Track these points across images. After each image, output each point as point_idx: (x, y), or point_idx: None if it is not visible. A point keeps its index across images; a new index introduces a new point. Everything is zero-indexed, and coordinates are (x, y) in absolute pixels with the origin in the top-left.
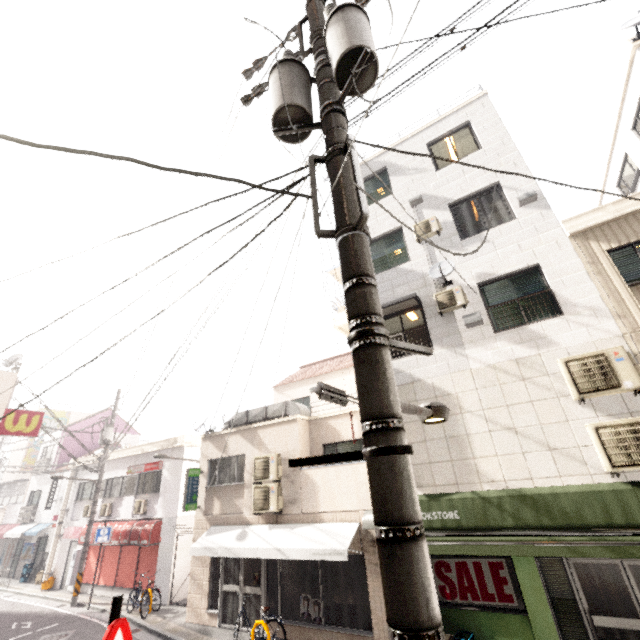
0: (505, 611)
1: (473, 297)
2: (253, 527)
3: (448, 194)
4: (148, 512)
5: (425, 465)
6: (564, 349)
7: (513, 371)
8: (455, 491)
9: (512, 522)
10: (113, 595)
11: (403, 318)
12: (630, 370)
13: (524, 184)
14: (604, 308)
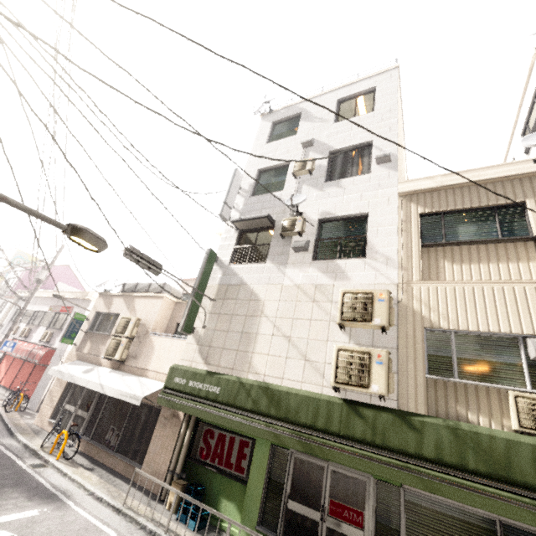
0: (233, 478)
1: (311, 229)
2: (101, 368)
3: (333, 143)
4: (50, 342)
5: (219, 349)
6: (352, 285)
7: (310, 293)
8: (229, 374)
9: (251, 406)
10: (5, 394)
11: (259, 235)
12: (384, 310)
13: (389, 147)
14: (395, 259)
